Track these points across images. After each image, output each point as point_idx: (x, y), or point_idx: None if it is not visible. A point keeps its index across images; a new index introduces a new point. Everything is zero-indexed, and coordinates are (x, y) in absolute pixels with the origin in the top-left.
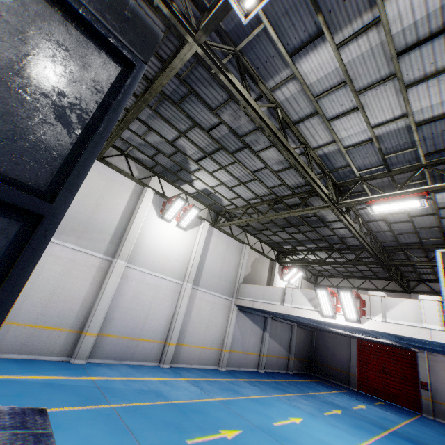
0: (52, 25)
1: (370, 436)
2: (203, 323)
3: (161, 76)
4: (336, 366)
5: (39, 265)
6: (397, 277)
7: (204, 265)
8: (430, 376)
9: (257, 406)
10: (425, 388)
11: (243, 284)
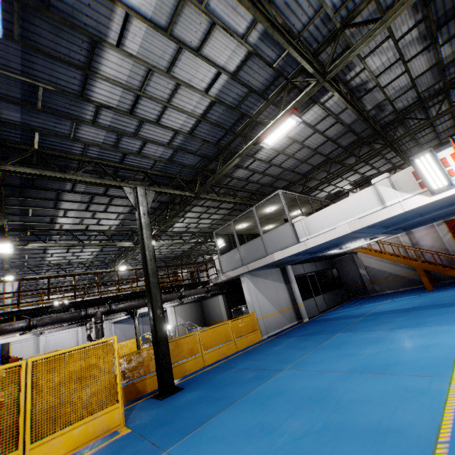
0: None
1: None
2: None
3: None
4: None
5: (12, 353)
6: None
7: None
8: None
9: None
10: None
11: None
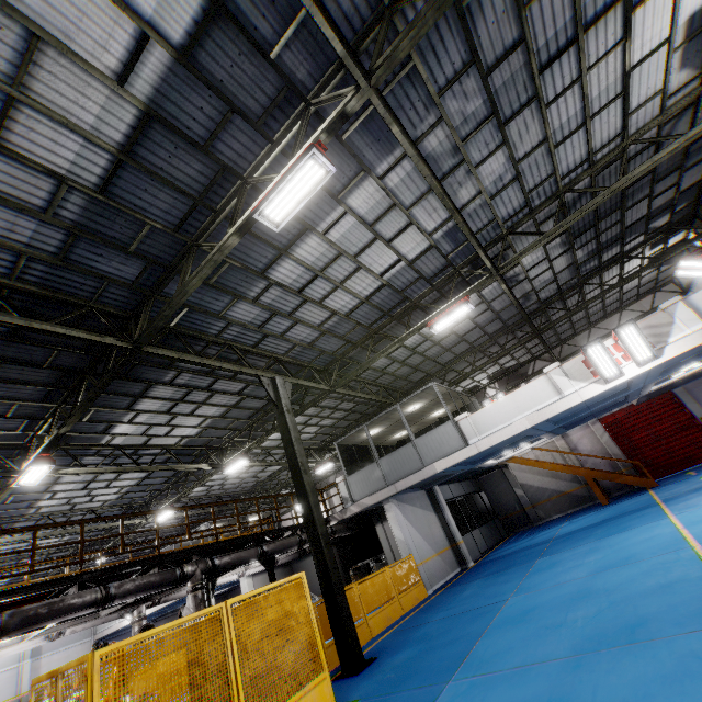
0: None
1: None
2: None
3: None
4: None
5: None
6: None
7: None
8: None
9: None
10: None
11: None
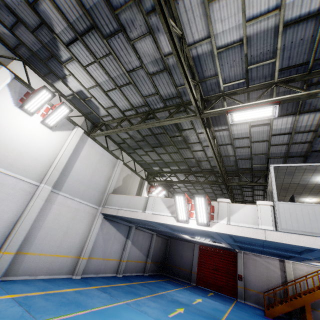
0: None
1: None
2: (60, 230)
3: None
4: (182, 267)
5: None
6: (231, 196)
7: (71, 171)
8: (244, 270)
9: None
10: (241, 279)
11: (111, 194)
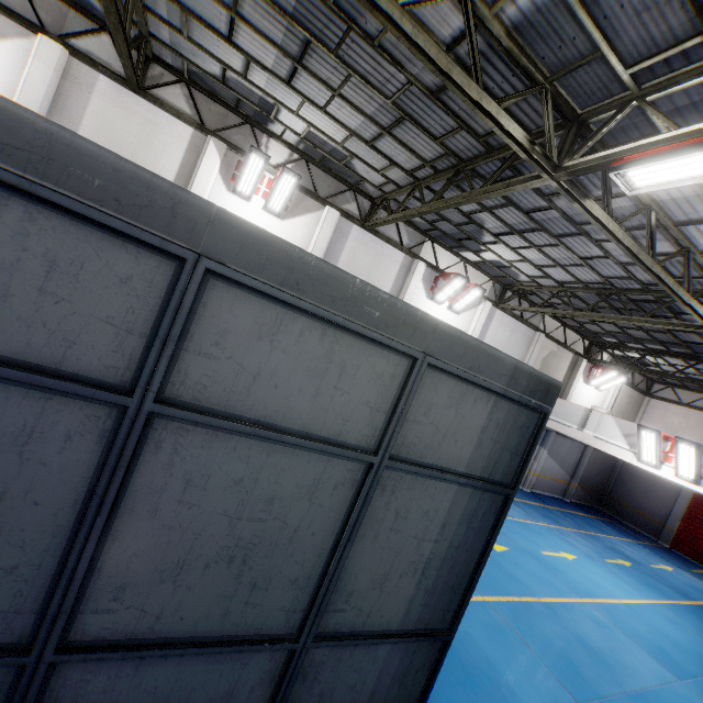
0: (519, 414)
1: (661, 599)
2: None
3: (491, 192)
4: (642, 510)
5: None
6: None
7: None
8: None
9: (523, 531)
10: None
11: None
